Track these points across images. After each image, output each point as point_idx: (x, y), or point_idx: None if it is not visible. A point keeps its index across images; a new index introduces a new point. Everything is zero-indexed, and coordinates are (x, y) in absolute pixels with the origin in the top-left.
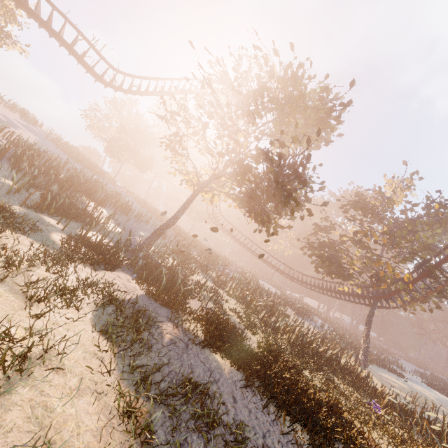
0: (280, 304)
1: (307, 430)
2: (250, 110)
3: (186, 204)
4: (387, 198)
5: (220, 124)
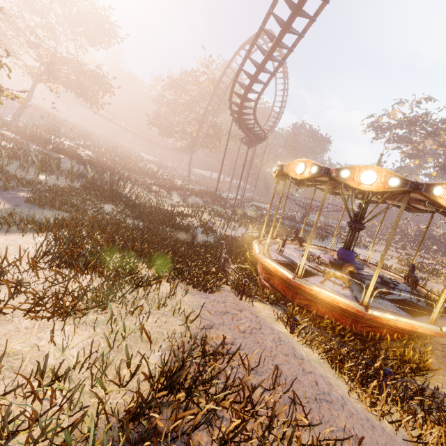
0: (137, 159)
1: (91, 167)
2: (39, 36)
3: (31, 92)
4: (185, 78)
5: (27, 41)
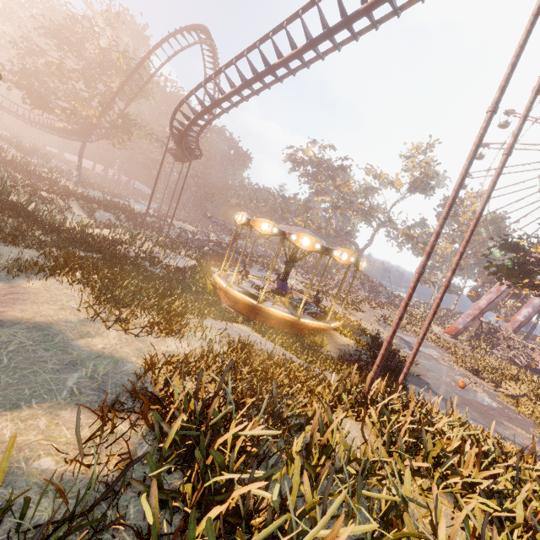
0: None
1: None
2: None
3: None
4: (79, 33)
5: None
